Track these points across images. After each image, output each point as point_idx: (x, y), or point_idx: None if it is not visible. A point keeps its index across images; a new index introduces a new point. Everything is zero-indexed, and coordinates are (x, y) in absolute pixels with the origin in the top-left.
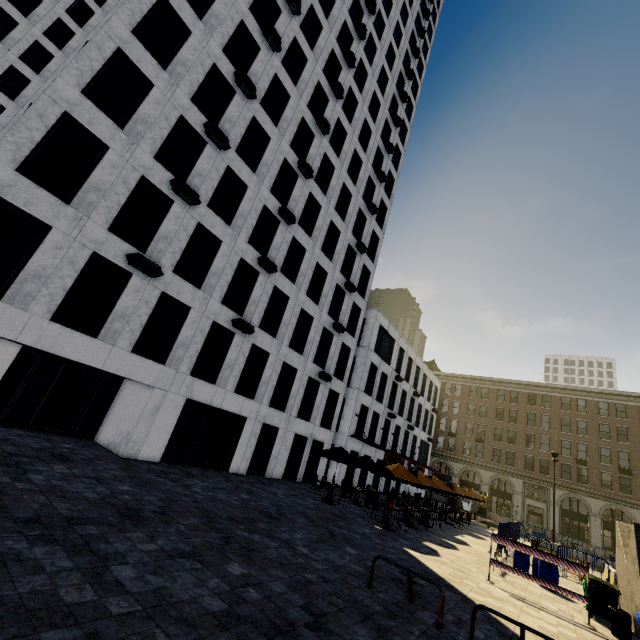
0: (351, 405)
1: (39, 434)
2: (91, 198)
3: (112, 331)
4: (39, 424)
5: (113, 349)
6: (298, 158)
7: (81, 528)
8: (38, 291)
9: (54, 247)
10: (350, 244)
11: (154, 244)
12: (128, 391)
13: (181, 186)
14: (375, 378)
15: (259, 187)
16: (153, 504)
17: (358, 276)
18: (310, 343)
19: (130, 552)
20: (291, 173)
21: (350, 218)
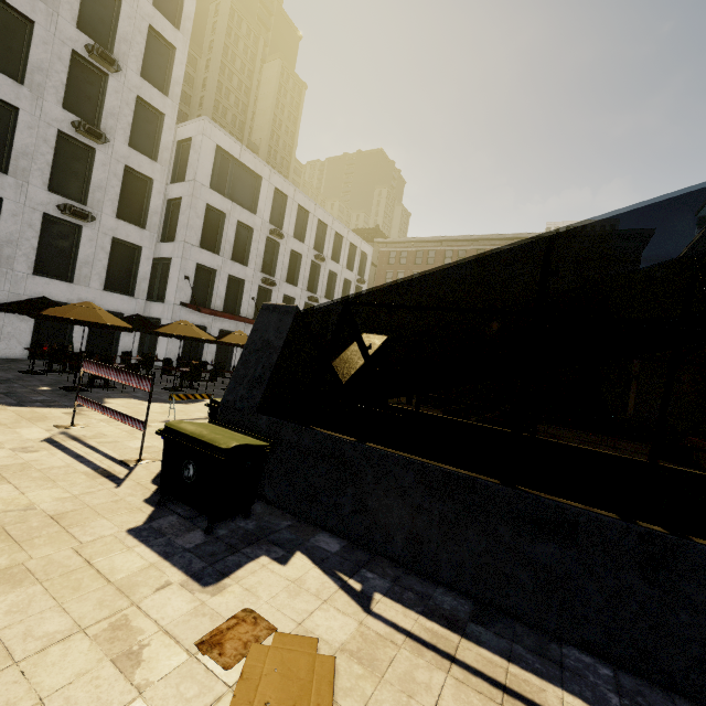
0: (177, 265)
1: None
2: None
3: None
4: None
5: None
6: None
7: None
8: None
9: None
10: None
11: None
12: None
13: None
14: (223, 229)
15: None
16: None
17: (139, 48)
18: (25, 156)
19: None
20: None
21: None
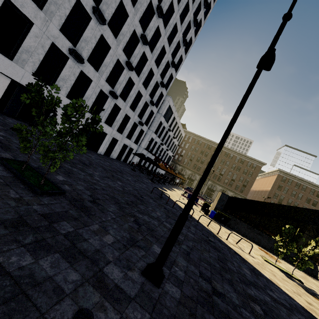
0: (147, 137)
1: (22, 123)
2: (52, 8)
3: (59, 86)
4: (19, 117)
5: (59, 94)
6: (157, 0)
7: (77, 165)
8: (28, 59)
9: (35, 36)
10: (168, 60)
11: (80, 43)
12: (59, 112)
13: (98, 12)
14: (160, 128)
15: (134, 17)
16: (86, 161)
17: (167, 79)
18: (138, 107)
19: (94, 174)
20: (151, 10)
21: (173, 45)
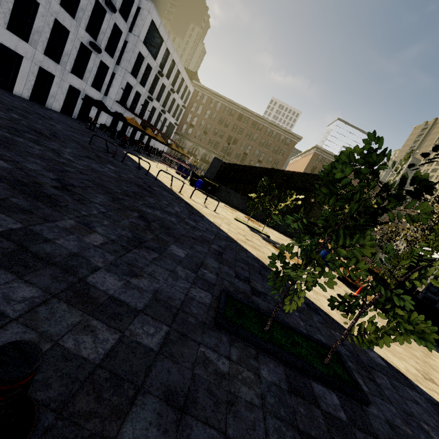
0: (119, 80)
1: None
2: None
3: None
4: None
5: None
6: None
7: None
8: None
9: None
10: None
11: None
12: None
13: None
14: (141, 66)
15: None
16: None
17: None
18: (82, 10)
19: None
20: None
21: None
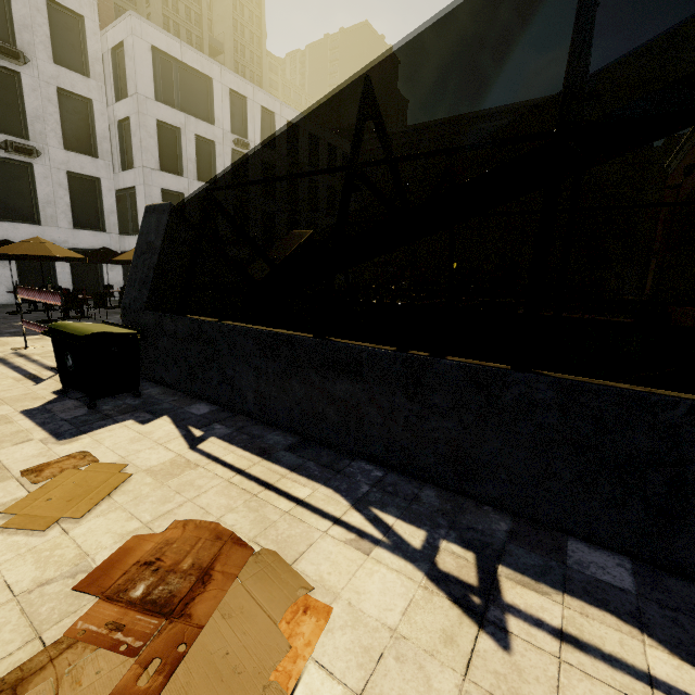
0: (141, 193)
1: None
2: None
3: None
4: None
5: None
6: None
7: None
8: None
9: None
10: None
11: None
12: None
13: None
14: (181, 147)
15: None
16: None
17: None
18: None
19: None
20: None
21: None
